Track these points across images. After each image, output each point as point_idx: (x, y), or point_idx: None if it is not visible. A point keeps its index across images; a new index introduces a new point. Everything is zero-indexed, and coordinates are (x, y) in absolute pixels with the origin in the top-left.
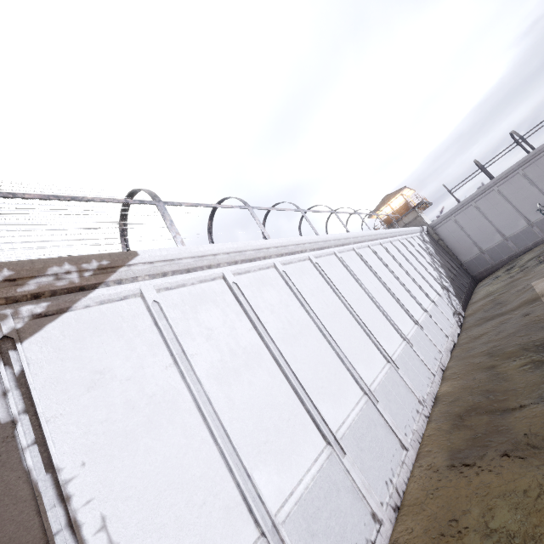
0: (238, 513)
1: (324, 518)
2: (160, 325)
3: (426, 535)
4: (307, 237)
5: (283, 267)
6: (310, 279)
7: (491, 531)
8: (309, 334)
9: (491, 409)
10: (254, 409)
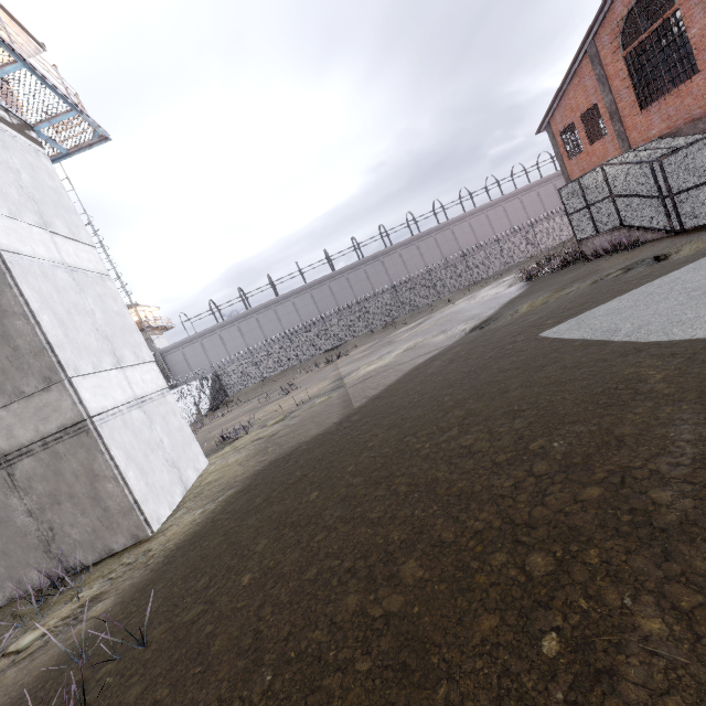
0: None
1: None
2: None
3: None
4: None
5: None
6: None
7: None
8: None
9: None
10: None
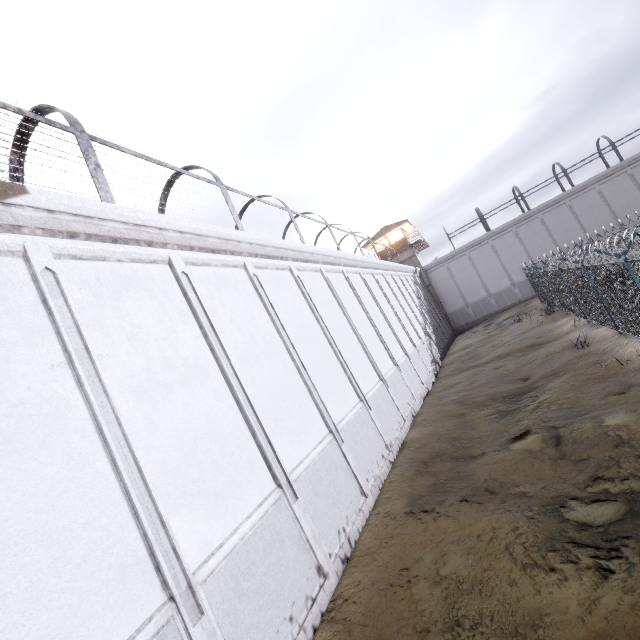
0: (138, 573)
1: (259, 575)
2: (51, 304)
3: (373, 587)
4: (291, 242)
5: (255, 270)
6: (287, 292)
7: (442, 578)
8: (276, 356)
9: (456, 455)
10: (186, 438)
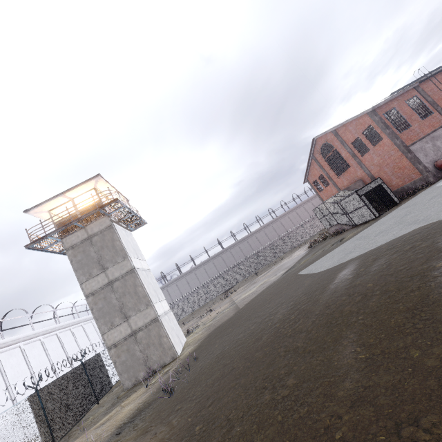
0: None
1: None
2: None
3: None
4: (23, 334)
5: (0, 354)
6: (15, 358)
7: None
8: None
9: None
10: None
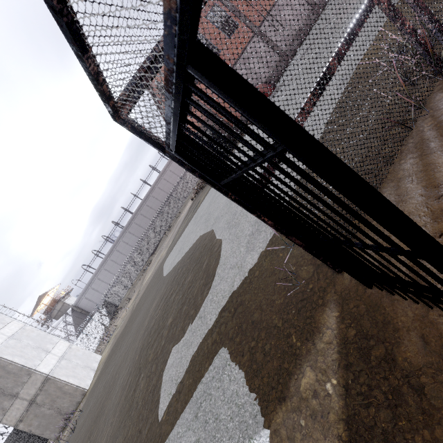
0: None
1: None
2: None
3: None
4: None
5: None
6: None
7: None
8: None
9: None
10: None
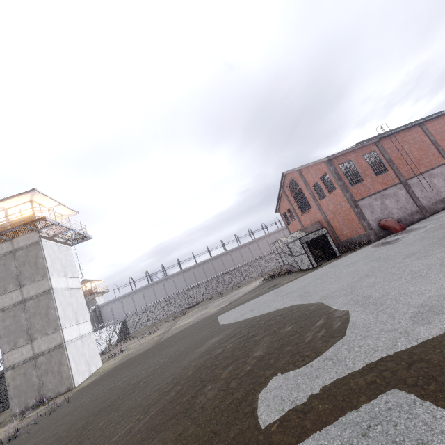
0: None
1: None
2: None
3: None
4: None
5: None
6: None
7: None
8: None
9: None
10: None
